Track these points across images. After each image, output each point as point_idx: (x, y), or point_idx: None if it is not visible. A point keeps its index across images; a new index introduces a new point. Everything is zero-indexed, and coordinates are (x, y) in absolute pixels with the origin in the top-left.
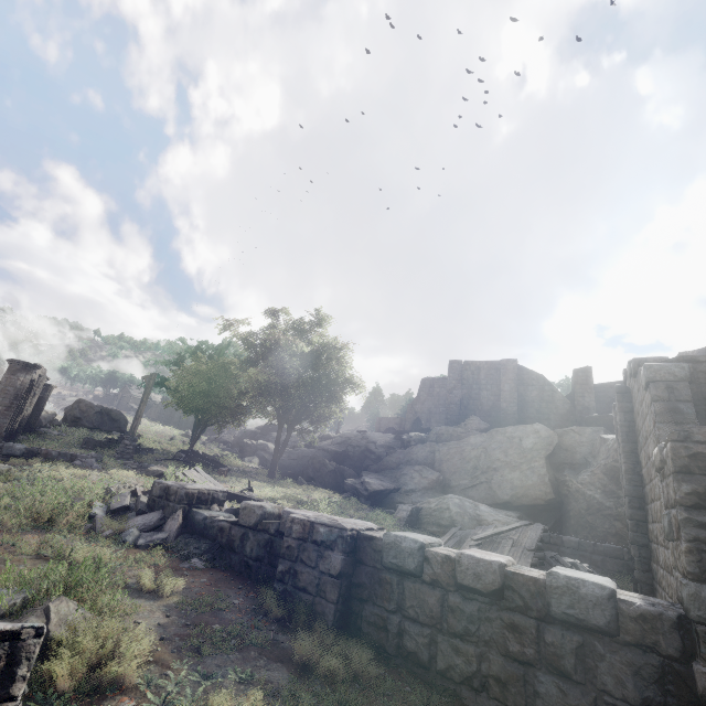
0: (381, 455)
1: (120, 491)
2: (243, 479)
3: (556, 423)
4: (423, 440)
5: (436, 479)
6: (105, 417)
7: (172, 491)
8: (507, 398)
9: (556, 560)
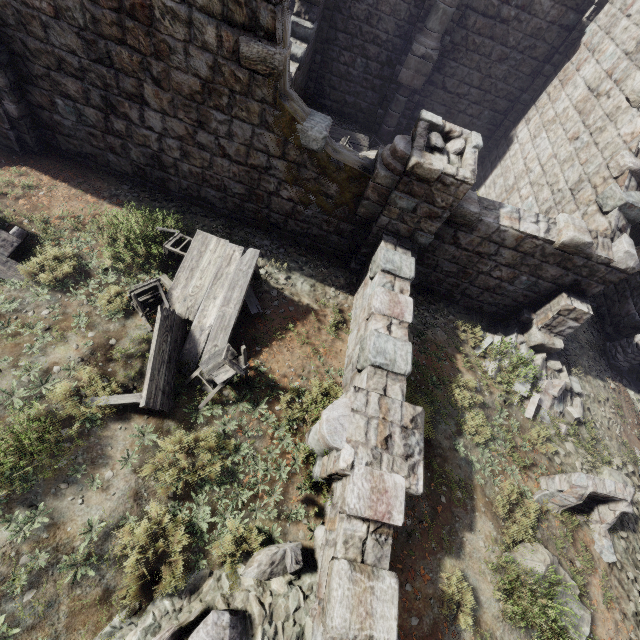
0: None
1: None
2: None
3: None
4: None
5: None
6: None
7: None
8: None
9: None
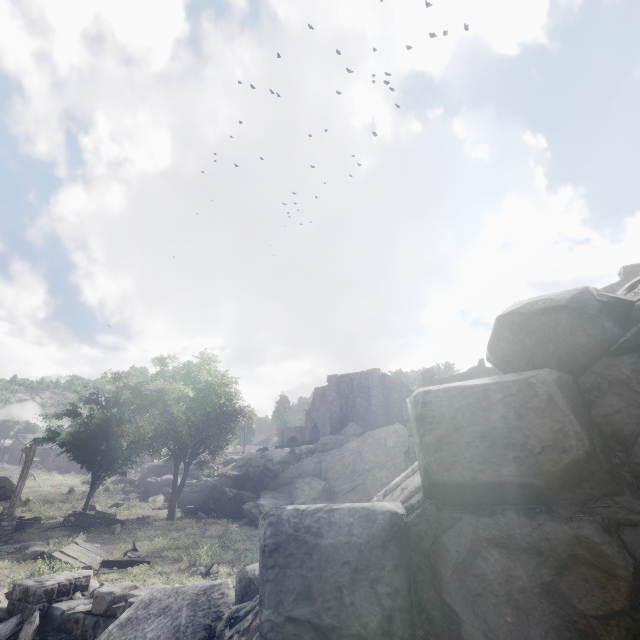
0: (277, 471)
1: None
2: (136, 531)
3: None
4: (312, 451)
5: (322, 488)
6: None
7: (31, 592)
8: (376, 402)
9: None
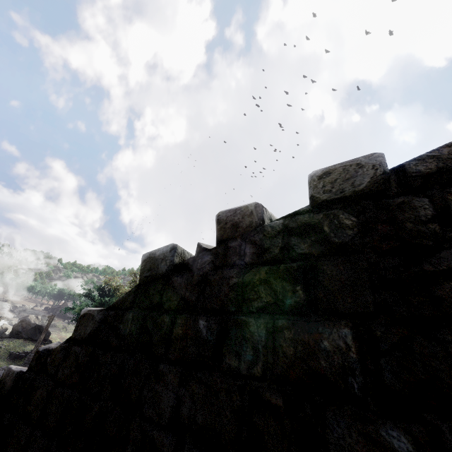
0: None
1: None
2: None
3: None
4: None
5: None
6: (36, 331)
7: None
8: None
9: None
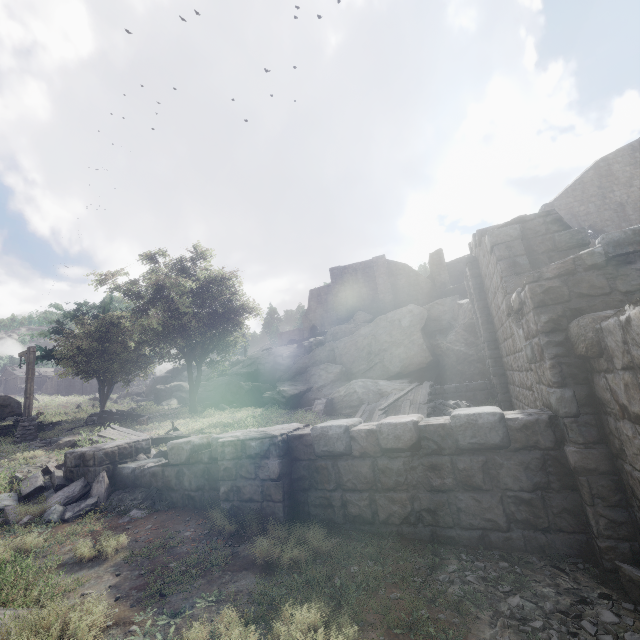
0: (289, 364)
1: (31, 473)
2: (165, 422)
3: (423, 301)
4: (322, 343)
5: (340, 371)
6: None
7: (89, 456)
8: (383, 290)
9: (443, 405)
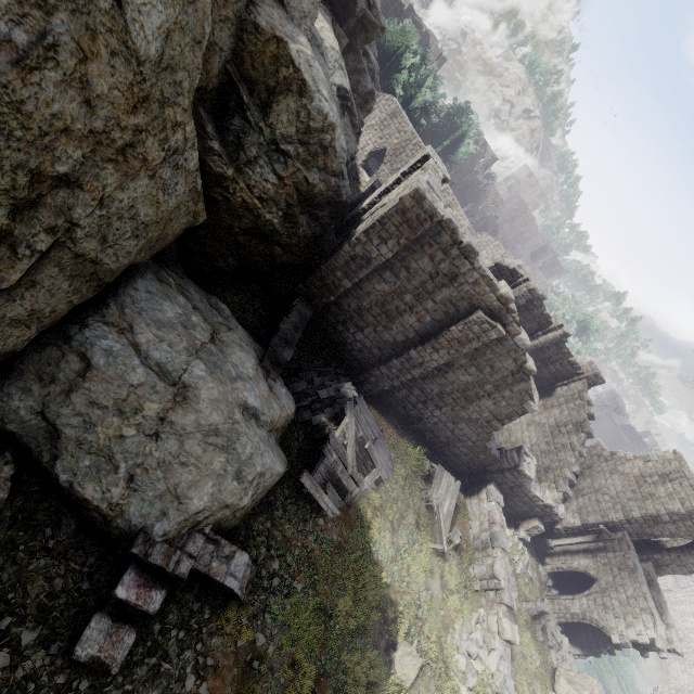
0: None
1: None
2: None
3: None
4: None
5: None
6: None
7: None
8: None
9: None
